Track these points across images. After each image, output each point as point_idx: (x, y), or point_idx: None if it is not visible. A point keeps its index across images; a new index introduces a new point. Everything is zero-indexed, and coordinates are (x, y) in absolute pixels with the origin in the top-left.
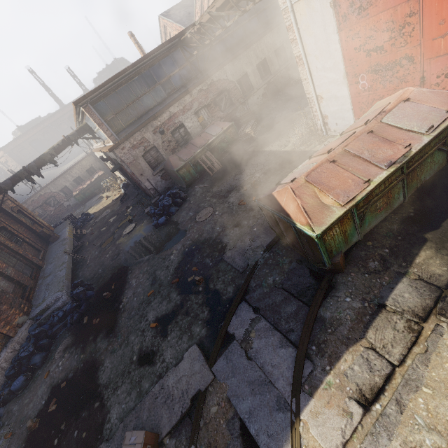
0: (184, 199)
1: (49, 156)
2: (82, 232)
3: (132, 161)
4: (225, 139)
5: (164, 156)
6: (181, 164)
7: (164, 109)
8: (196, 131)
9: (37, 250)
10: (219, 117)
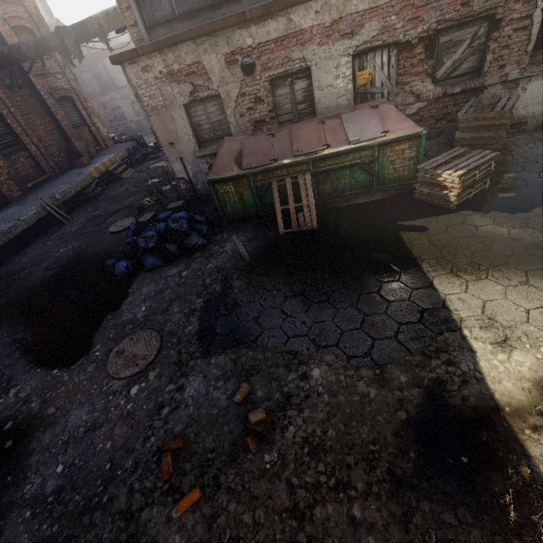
0: (190, 249)
1: (96, 25)
2: (124, 172)
3: (160, 106)
4: (372, 164)
5: (232, 127)
6: (230, 170)
7: (275, 4)
8: (333, 104)
9: (41, 170)
10: (414, 94)
